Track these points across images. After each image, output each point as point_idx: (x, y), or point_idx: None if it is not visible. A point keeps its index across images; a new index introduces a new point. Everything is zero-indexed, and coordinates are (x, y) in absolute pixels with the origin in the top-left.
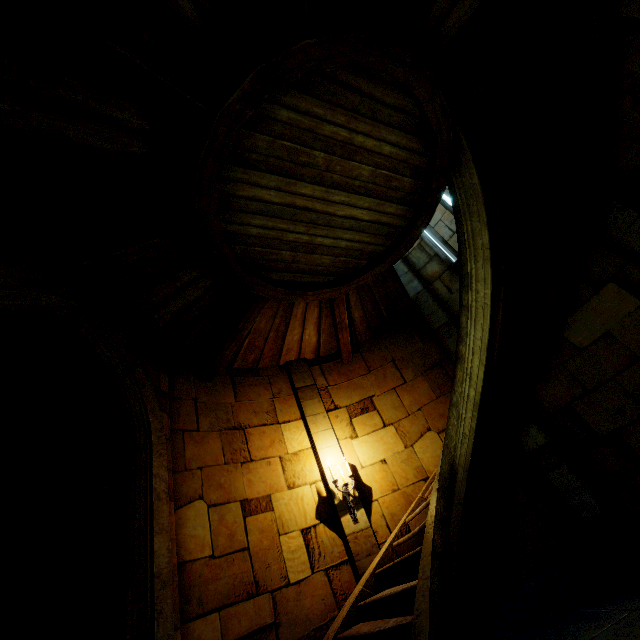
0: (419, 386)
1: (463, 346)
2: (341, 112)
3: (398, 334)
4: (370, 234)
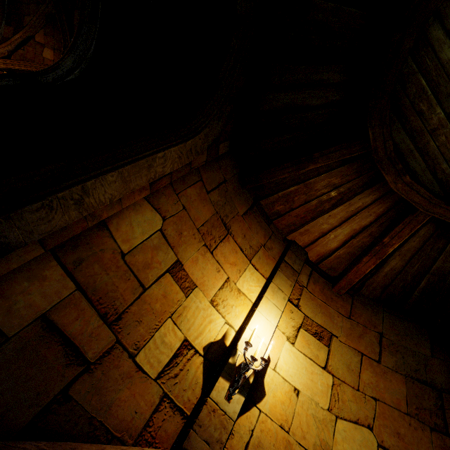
0: (392, 381)
1: None
2: None
3: (406, 322)
4: None
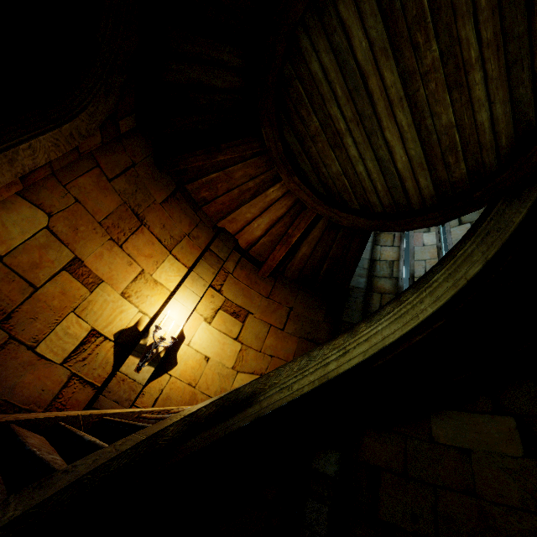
0: (289, 342)
1: (366, 326)
2: (496, 25)
3: (314, 297)
4: (386, 185)
